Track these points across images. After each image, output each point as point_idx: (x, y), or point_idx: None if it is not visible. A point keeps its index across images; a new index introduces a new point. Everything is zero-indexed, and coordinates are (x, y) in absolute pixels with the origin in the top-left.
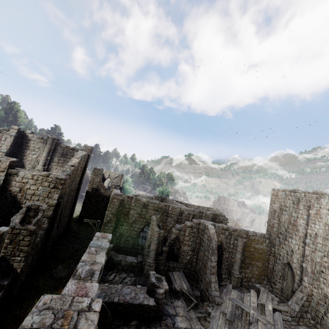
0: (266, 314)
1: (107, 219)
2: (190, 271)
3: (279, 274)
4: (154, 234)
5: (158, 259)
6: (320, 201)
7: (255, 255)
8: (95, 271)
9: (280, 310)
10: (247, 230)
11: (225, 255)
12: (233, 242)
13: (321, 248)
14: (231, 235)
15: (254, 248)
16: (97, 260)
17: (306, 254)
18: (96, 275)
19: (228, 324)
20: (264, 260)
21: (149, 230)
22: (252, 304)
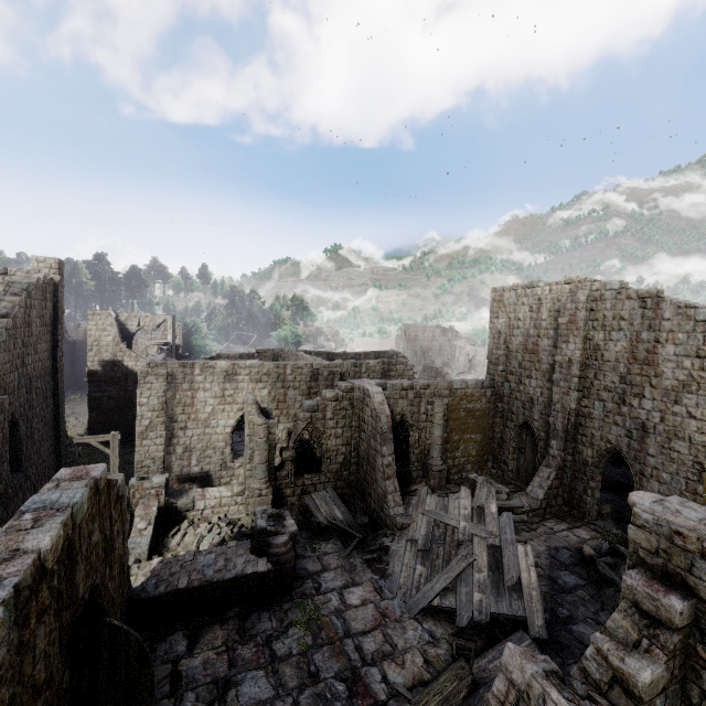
0: (486, 521)
1: (144, 425)
2: (350, 483)
3: (512, 446)
4: (257, 432)
5: (278, 477)
6: (576, 297)
7: (469, 423)
8: (5, 578)
9: (511, 508)
10: (450, 380)
11: (413, 437)
12: (425, 409)
13: (578, 385)
14: (419, 398)
15: (466, 410)
16: (25, 545)
17: (555, 401)
18: (2, 591)
19: (421, 557)
20: (487, 428)
21: (246, 426)
22: (462, 512)
